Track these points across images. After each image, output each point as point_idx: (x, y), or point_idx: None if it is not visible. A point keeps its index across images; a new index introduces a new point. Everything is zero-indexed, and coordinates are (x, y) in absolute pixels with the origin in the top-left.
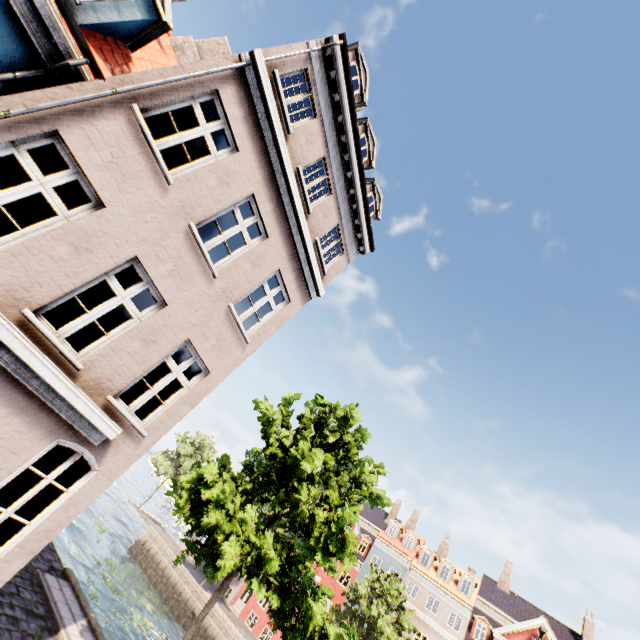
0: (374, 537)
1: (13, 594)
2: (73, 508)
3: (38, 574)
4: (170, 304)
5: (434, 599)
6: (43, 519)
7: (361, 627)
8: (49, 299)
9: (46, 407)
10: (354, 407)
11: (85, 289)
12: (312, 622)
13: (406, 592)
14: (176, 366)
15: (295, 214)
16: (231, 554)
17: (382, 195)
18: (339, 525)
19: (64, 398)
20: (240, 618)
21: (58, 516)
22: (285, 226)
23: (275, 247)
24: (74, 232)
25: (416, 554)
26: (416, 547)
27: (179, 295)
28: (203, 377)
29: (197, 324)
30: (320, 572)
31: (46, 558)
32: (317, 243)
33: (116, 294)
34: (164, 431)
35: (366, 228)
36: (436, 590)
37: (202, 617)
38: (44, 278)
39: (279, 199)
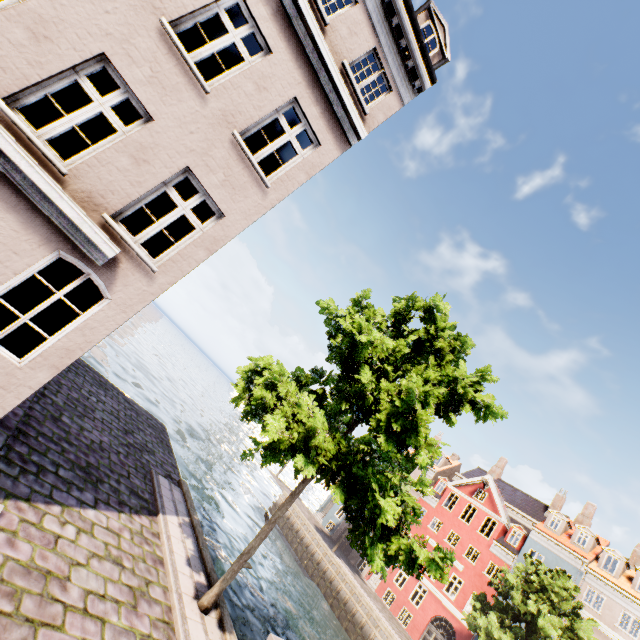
0: (530, 530)
1: (123, 476)
2: (90, 333)
3: (152, 473)
4: (157, 119)
5: (631, 617)
6: (61, 336)
7: (519, 628)
8: (17, 89)
9: (38, 211)
10: (439, 298)
11: (56, 88)
12: (380, 521)
13: (584, 601)
14: (181, 201)
15: (302, 20)
16: (275, 428)
17: (446, 25)
18: (407, 403)
19: (52, 202)
20: (376, 593)
21: (76, 337)
22: (293, 40)
23: (284, 67)
24: (28, 15)
25: (595, 556)
26: (594, 548)
27: (166, 110)
28: (218, 221)
29: (196, 151)
30: (461, 560)
31: (166, 468)
32: (345, 67)
33: (92, 99)
34: (179, 274)
35: (418, 50)
36: (633, 606)
37: (274, 519)
38: (7, 64)
39: (278, 2)
